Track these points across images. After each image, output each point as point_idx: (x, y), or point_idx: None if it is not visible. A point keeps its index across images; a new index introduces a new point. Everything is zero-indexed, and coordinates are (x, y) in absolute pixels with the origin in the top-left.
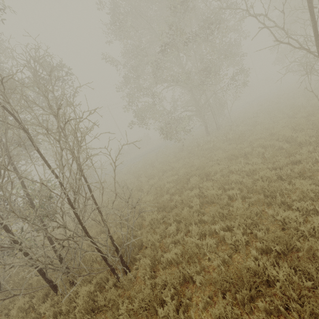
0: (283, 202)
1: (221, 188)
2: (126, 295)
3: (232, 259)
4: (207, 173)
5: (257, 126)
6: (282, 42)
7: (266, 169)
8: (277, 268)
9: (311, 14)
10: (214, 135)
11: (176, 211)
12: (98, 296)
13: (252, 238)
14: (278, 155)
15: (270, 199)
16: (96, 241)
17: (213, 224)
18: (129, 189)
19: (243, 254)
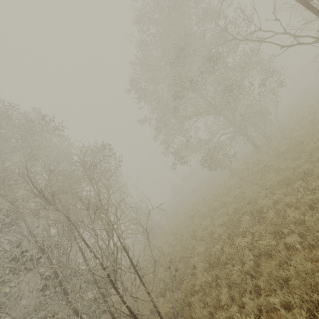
0: None
1: (278, 232)
2: None
3: None
4: (259, 210)
5: (316, 126)
6: (290, 45)
7: None
8: None
9: (309, 9)
10: (264, 151)
11: (226, 271)
12: None
13: None
14: None
15: None
16: None
17: (275, 290)
18: (184, 235)
19: None
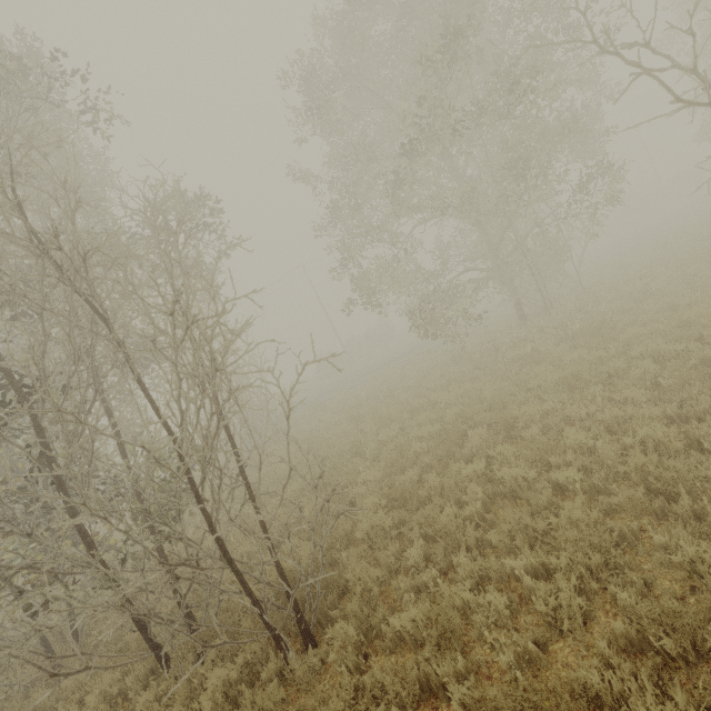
0: (698, 514)
1: (539, 462)
2: (303, 702)
3: (550, 654)
4: (510, 422)
5: (647, 301)
6: (693, 102)
7: (660, 418)
8: (661, 701)
9: None
10: (536, 325)
11: (427, 513)
12: (244, 695)
13: (607, 602)
14: (696, 382)
15: (662, 501)
16: (245, 572)
17: (513, 552)
18: (336, 449)
19: (580, 645)
